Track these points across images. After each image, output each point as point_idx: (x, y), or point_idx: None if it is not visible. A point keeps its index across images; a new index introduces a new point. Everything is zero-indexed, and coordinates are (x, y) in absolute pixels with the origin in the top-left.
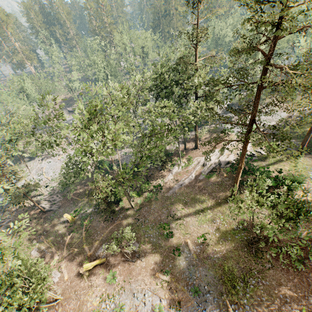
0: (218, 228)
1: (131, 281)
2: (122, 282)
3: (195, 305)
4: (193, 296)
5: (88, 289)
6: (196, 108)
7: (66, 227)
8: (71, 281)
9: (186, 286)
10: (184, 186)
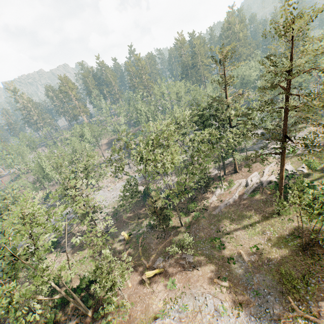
0: (269, 239)
1: (190, 286)
2: (182, 288)
3: (257, 306)
4: (253, 299)
5: (152, 294)
6: (233, 135)
7: (123, 244)
8: (134, 288)
9: (246, 291)
10: (228, 205)
